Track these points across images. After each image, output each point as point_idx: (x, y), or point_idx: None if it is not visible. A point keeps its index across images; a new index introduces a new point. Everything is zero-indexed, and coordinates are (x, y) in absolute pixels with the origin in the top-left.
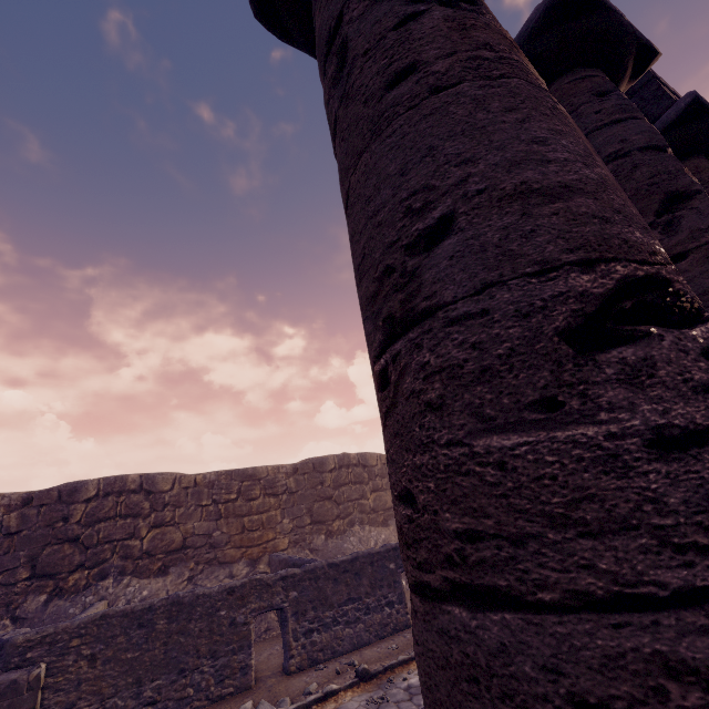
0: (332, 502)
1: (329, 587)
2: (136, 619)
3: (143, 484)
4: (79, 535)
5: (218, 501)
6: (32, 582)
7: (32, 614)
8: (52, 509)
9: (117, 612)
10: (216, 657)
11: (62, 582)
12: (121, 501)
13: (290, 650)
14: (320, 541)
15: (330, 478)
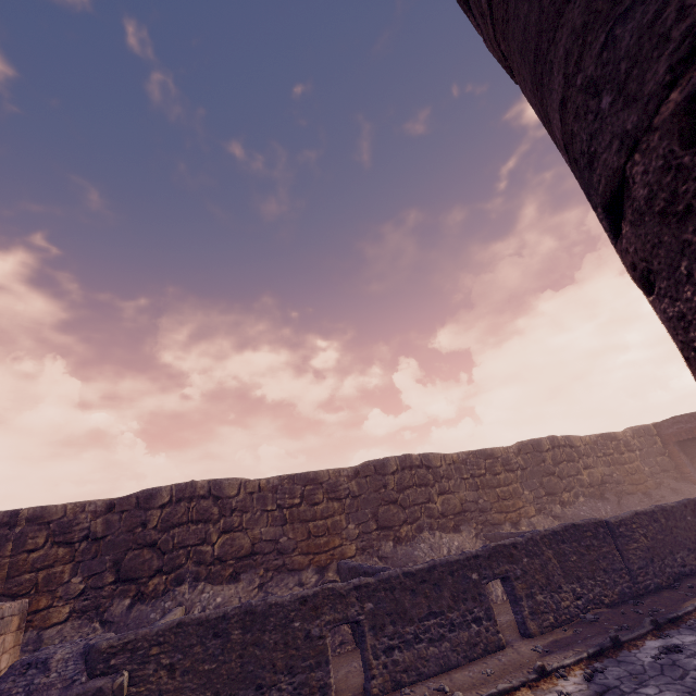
0: (398, 506)
1: (407, 599)
2: (211, 628)
3: (211, 490)
4: (156, 540)
5: (283, 506)
6: (117, 586)
7: (118, 618)
8: (132, 514)
9: (193, 619)
10: (293, 673)
11: (143, 586)
12: (192, 506)
13: (371, 670)
14: (388, 548)
15: (393, 480)
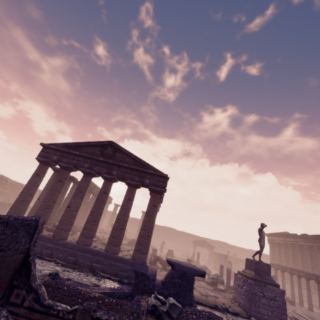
0: None
1: None
2: None
3: None
4: None
5: None
6: None
7: None
8: None
9: None
10: None
11: None
12: None
13: None
14: None
15: None
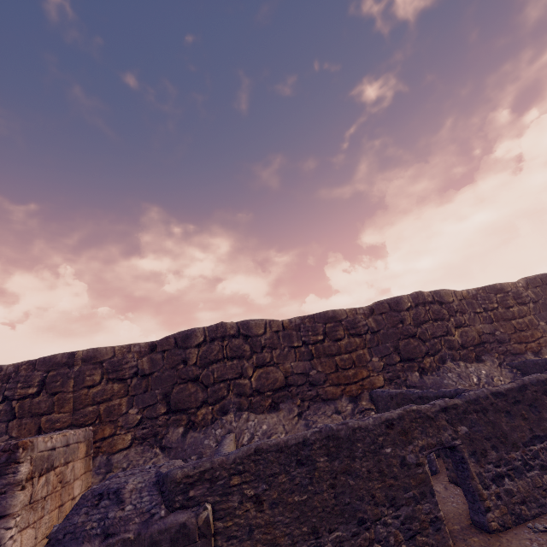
0: (417, 339)
1: (503, 422)
2: (293, 455)
3: (240, 330)
4: (197, 375)
5: (308, 342)
6: (169, 416)
7: (175, 444)
8: (172, 353)
9: (270, 446)
10: (396, 506)
11: (193, 416)
12: (225, 345)
13: (483, 501)
14: (415, 378)
15: (409, 316)
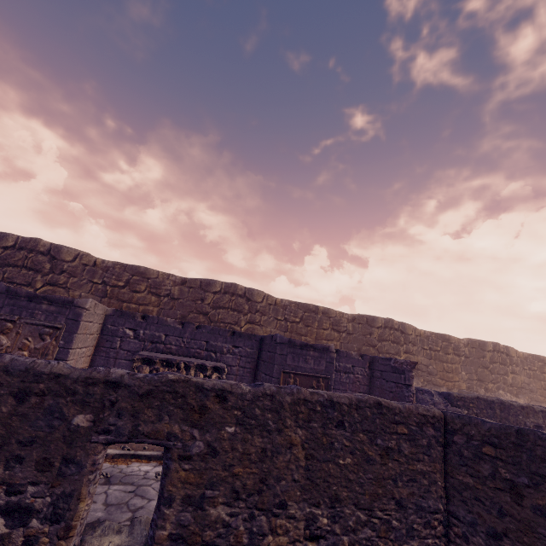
0: (488, 371)
1: None
2: (488, 404)
3: (399, 327)
4: (376, 345)
5: (432, 349)
6: None
7: None
8: (365, 327)
9: (481, 397)
10: None
11: None
12: (391, 333)
13: None
14: (482, 392)
15: (488, 355)
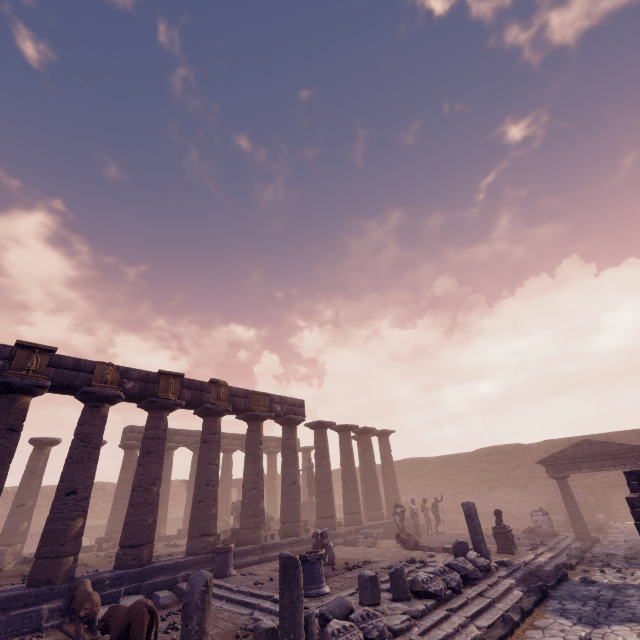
0: None
1: None
2: None
3: None
4: None
5: None
6: None
7: None
8: None
9: None
10: None
11: None
12: None
13: None
14: None
15: None
